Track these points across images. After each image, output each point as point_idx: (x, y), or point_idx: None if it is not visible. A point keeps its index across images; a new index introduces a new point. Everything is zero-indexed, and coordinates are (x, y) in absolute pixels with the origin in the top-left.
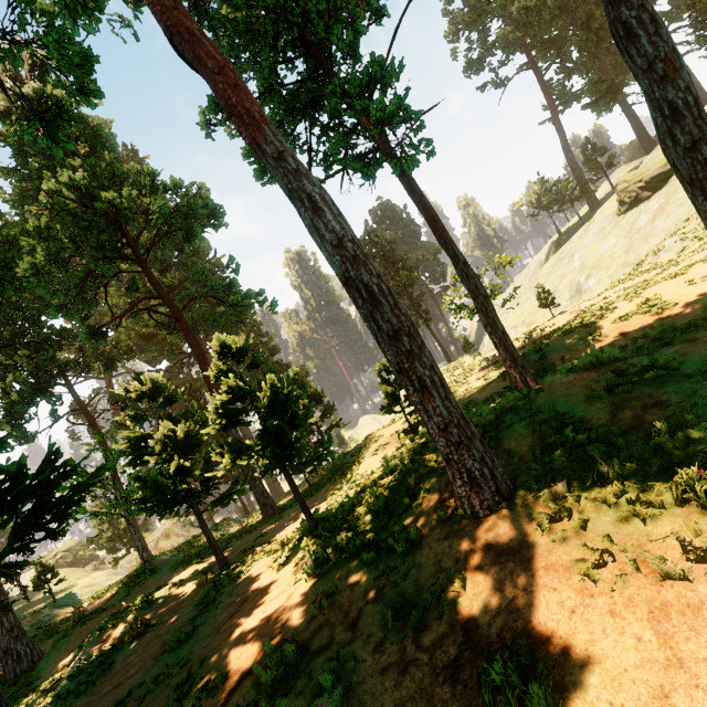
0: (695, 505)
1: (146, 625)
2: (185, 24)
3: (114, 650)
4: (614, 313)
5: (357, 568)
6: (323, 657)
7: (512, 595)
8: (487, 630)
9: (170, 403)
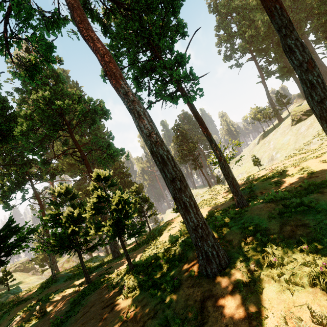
0: (319, 287)
1: (45, 311)
2: (91, 36)
3: (27, 323)
4: (287, 172)
5: (147, 296)
6: None
7: None
8: None
9: (73, 199)
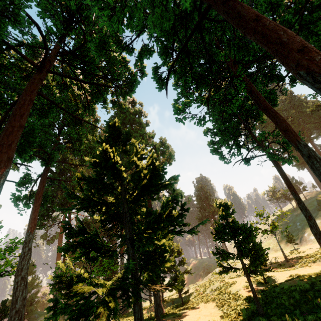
0: None
1: None
2: (272, 108)
3: None
4: None
5: None
6: None
7: None
8: None
9: None
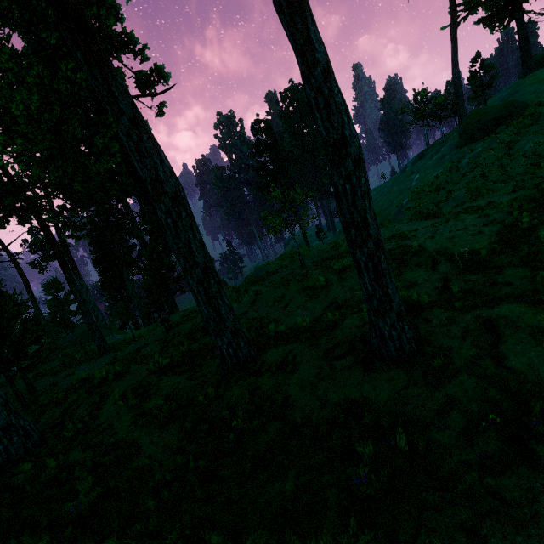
0: None
1: None
2: None
3: None
4: (307, 281)
5: None
6: None
7: None
8: None
9: None
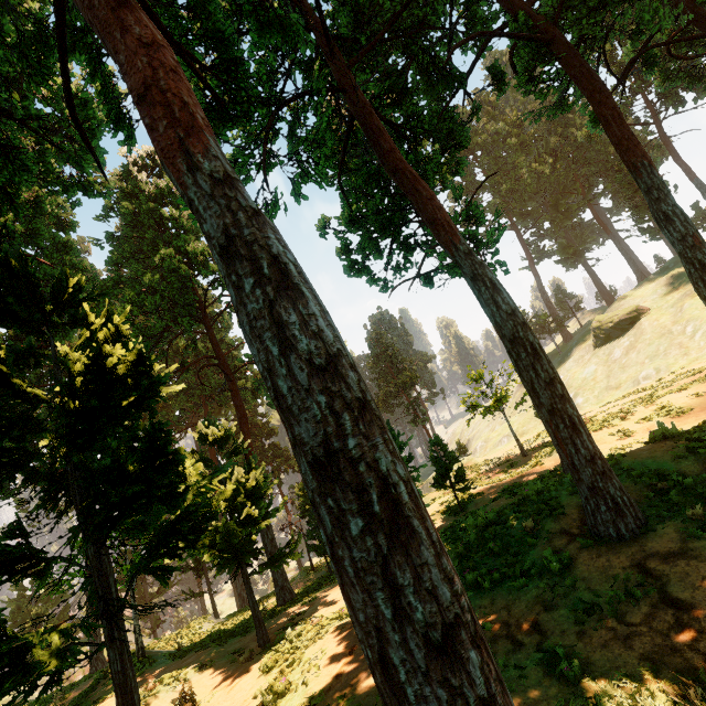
0: None
1: (193, 701)
2: (409, 169)
3: None
4: (635, 415)
5: (502, 595)
6: (521, 654)
7: (700, 577)
8: (694, 600)
9: (235, 453)
